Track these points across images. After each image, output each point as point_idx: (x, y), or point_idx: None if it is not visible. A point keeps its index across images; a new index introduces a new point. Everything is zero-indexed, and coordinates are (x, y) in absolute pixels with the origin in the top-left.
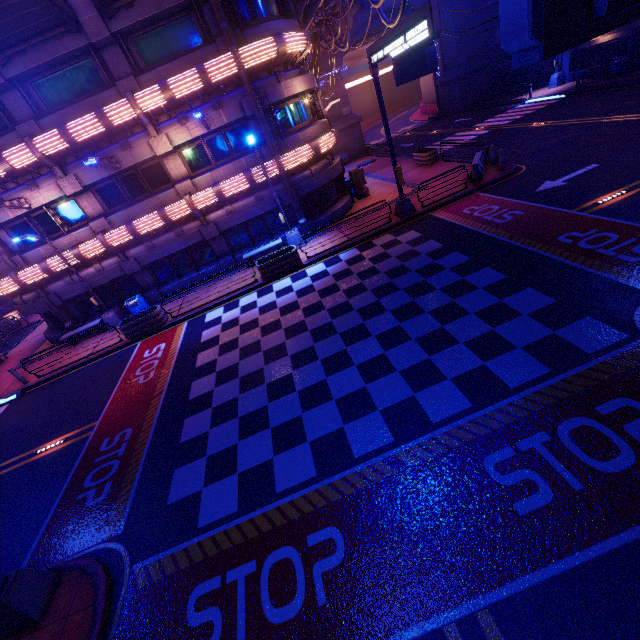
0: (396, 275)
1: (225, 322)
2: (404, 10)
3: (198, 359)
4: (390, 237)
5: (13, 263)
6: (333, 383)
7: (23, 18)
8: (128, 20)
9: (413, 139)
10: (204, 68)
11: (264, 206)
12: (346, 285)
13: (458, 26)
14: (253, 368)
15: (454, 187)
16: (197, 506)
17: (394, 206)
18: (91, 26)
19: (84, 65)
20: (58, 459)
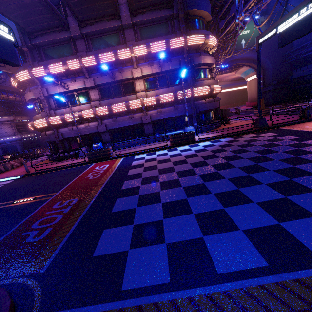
0: (270, 146)
1: (147, 159)
2: (248, 60)
3: (129, 171)
4: (253, 134)
5: (49, 113)
6: (247, 192)
7: (99, 6)
8: (141, 18)
9: (246, 111)
10: (169, 41)
11: (177, 112)
12: (231, 149)
13: (274, 68)
14: (170, 178)
15: (293, 117)
16: (122, 265)
17: (250, 125)
18: (124, 18)
19: (115, 35)
20: (24, 208)
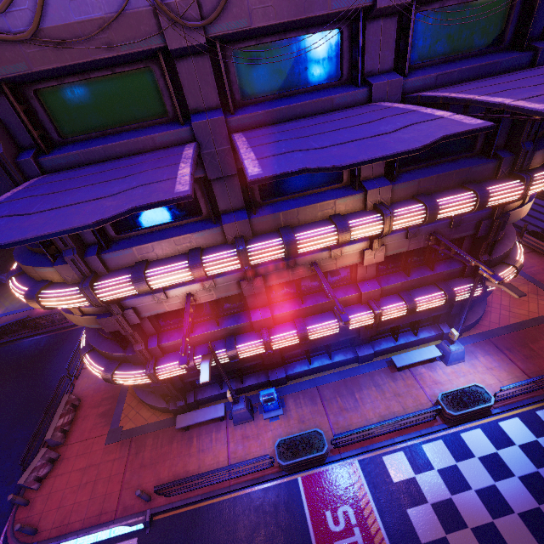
0: None
1: (435, 503)
2: None
3: None
4: None
5: (149, 354)
6: None
7: None
8: None
9: None
10: (487, 197)
11: (431, 312)
12: None
13: None
14: None
15: None
16: None
17: None
18: None
19: None
20: None
